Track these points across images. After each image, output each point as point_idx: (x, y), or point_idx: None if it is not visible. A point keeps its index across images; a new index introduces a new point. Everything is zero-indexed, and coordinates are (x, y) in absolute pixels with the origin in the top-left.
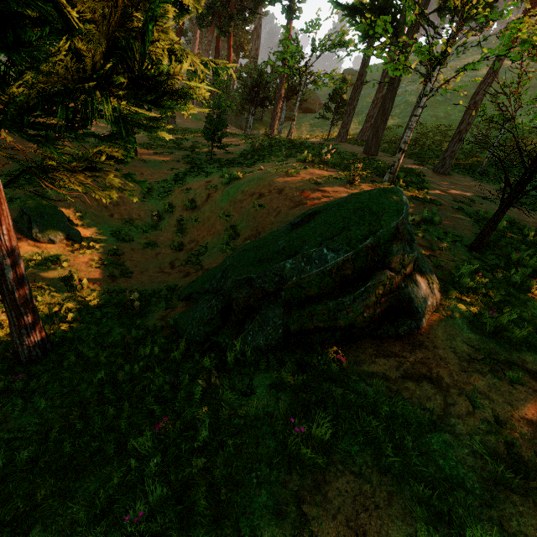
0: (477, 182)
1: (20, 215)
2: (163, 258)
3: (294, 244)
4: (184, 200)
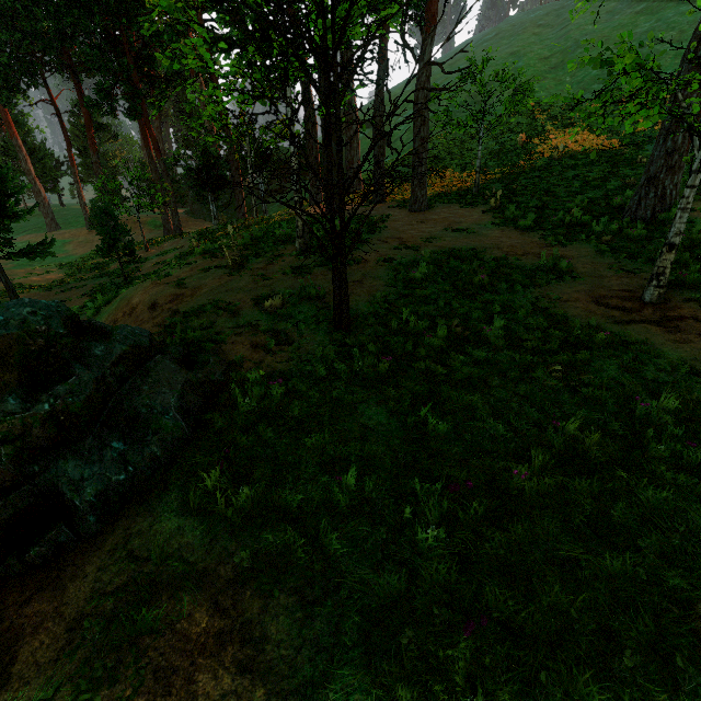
0: (463, 208)
1: None
2: None
3: None
4: None
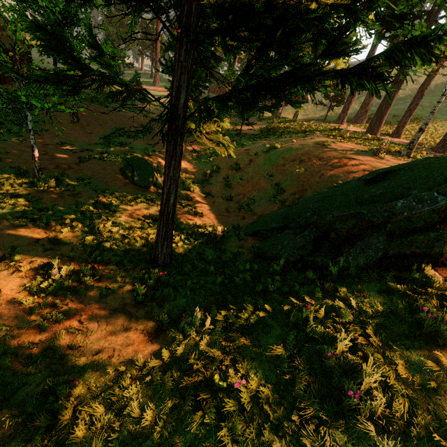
0: None
1: (126, 166)
2: (218, 205)
3: (394, 190)
4: (228, 163)
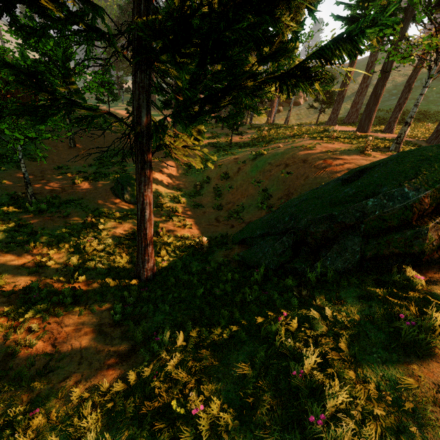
0: None
1: (116, 184)
2: (209, 215)
3: (366, 189)
4: (218, 173)
